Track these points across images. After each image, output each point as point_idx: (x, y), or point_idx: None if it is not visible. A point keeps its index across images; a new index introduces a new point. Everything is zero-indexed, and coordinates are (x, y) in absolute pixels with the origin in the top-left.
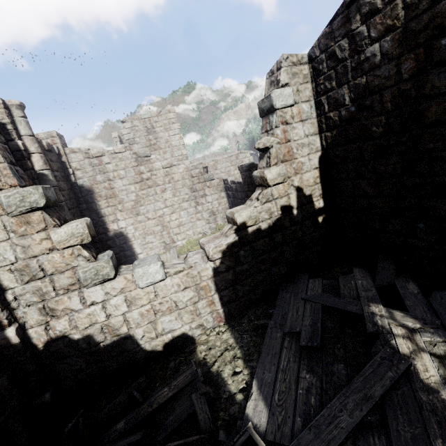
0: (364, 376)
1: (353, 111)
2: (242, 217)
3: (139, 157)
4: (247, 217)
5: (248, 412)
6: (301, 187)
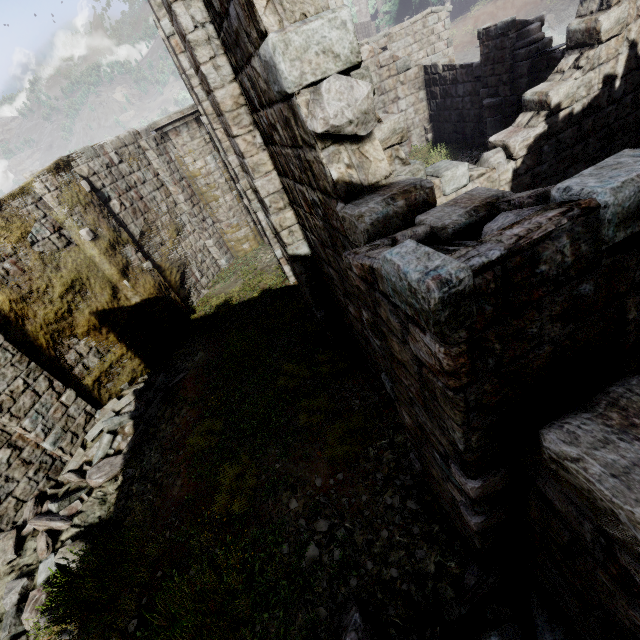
0: None
1: None
2: (558, 95)
3: None
4: (564, 96)
5: None
6: (636, 42)
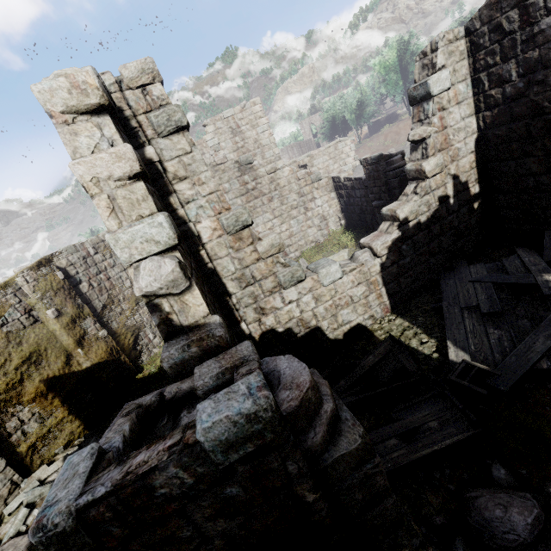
0: (549, 321)
1: (521, 87)
2: (404, 212)
3: (242, 166)
4: (409, 212)
5: (452, 359)
6: (457, 175)
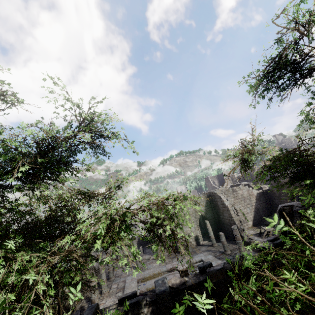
0: None
1: None
2: None
3: None
4: None
5: None
6: None
